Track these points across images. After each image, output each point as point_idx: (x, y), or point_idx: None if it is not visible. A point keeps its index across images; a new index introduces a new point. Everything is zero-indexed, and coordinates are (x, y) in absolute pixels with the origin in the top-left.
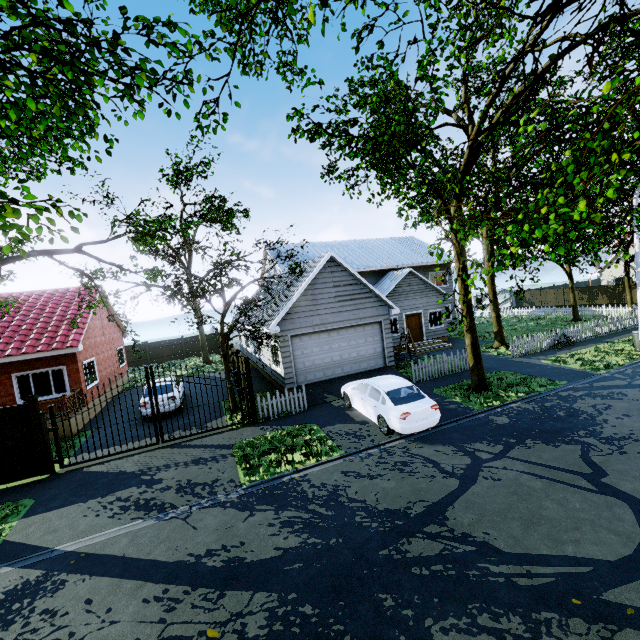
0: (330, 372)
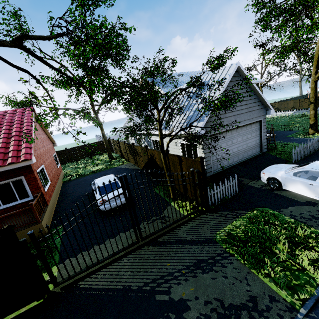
0: (231, 160)
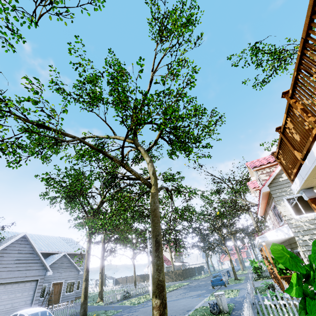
0: None
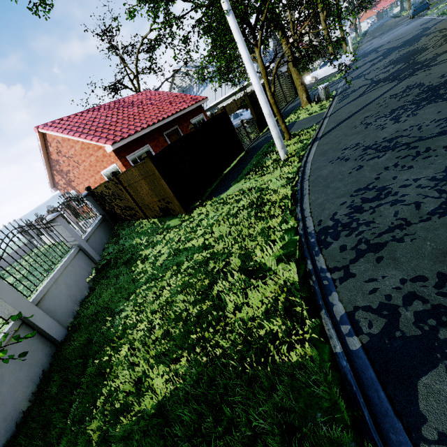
0: None
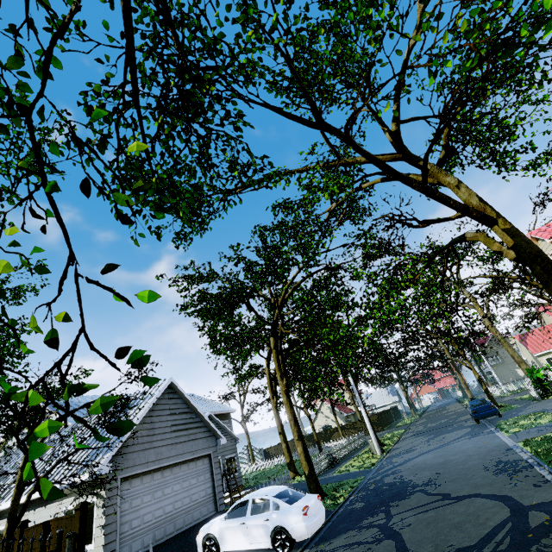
0: (161, 532)
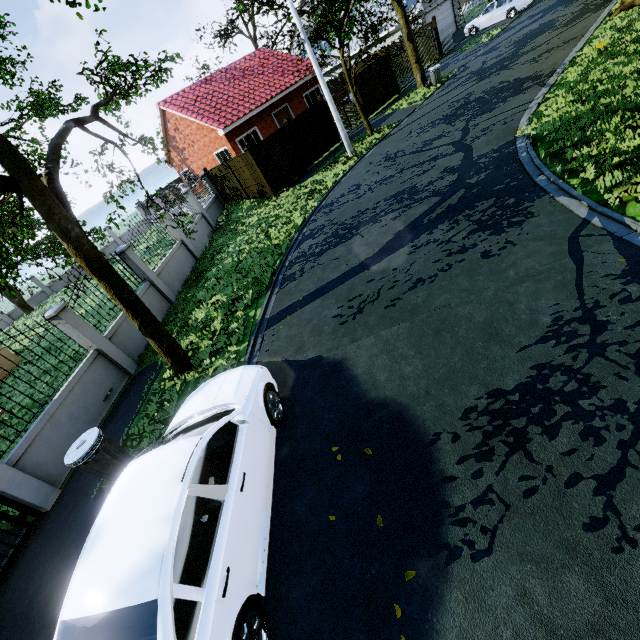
0: (440, 39)
